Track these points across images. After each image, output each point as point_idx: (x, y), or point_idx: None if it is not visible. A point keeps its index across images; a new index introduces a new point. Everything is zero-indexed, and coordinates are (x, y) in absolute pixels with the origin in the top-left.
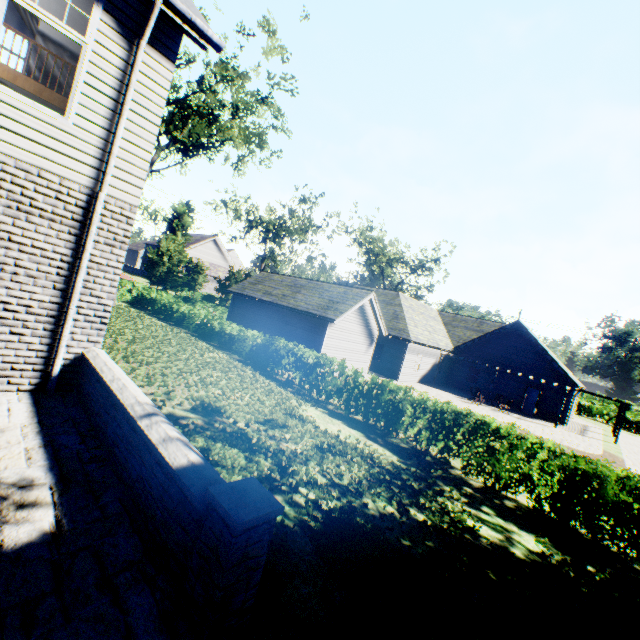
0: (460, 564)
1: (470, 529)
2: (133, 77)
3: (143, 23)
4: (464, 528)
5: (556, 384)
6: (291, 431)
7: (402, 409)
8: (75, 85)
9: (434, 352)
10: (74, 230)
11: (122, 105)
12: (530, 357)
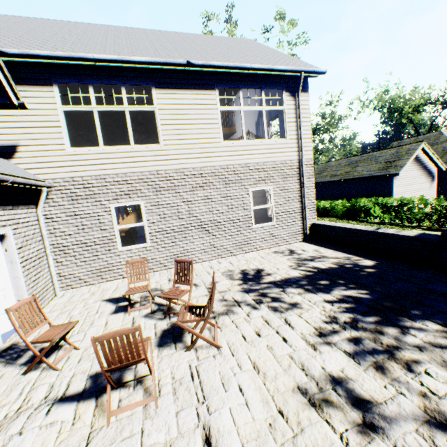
0: None
1: None
2: (299, 109)
3: (295, 86)
4: None
5: None
6: None
7: None
8: (284, 125)
9: None
10: (297, 178)
11: (299, 122)
12: None
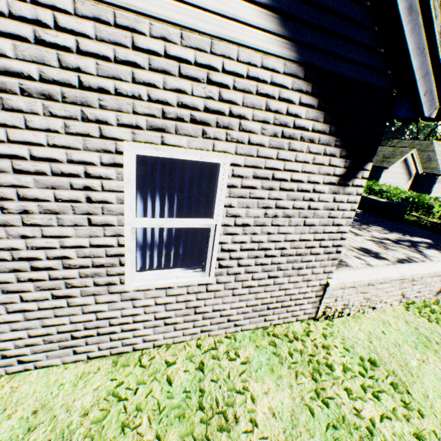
0: None
1: None
2: None
3: None
4: None
5: None
6: None
7: (432, 206)
8: None
9: None
10: None
11: None
12: None
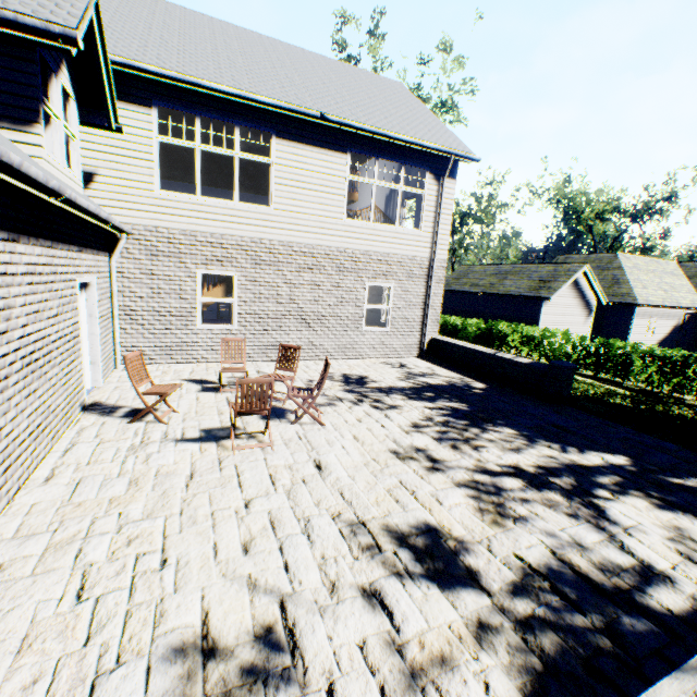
0: (673, 418)
1: (690, 418)
2: (442, 198)
3: (442, 168)
4: (685, 417)
5: None
6: None
7: (630, 360)
8: (421, 214)
9: (673, 313)
10: (425, 280)
11: (439, 214)
12: None
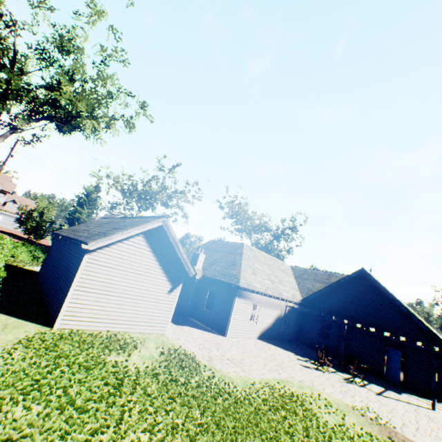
0: None
1: None
2: None
3: None
4: None
5: (420, 343)
6: None
7: None
8: None
9: (277, 303)
10: None
11: None
12: (383, 309)
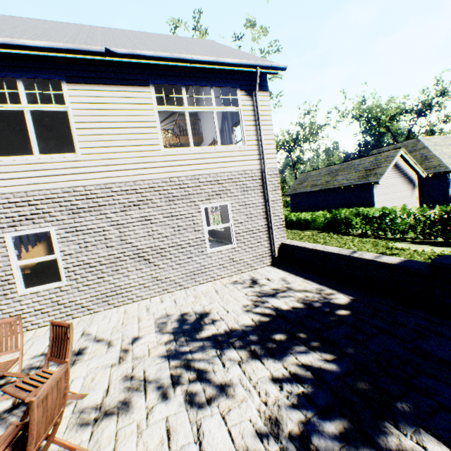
0: None
1: None
2: (258, 110)
3: (252, 84)
4: None
5: None
6: (400, 255)
7: None
8: (241, 129)
9: None
10: (261, 190)
11: (259, 126)
12: None
